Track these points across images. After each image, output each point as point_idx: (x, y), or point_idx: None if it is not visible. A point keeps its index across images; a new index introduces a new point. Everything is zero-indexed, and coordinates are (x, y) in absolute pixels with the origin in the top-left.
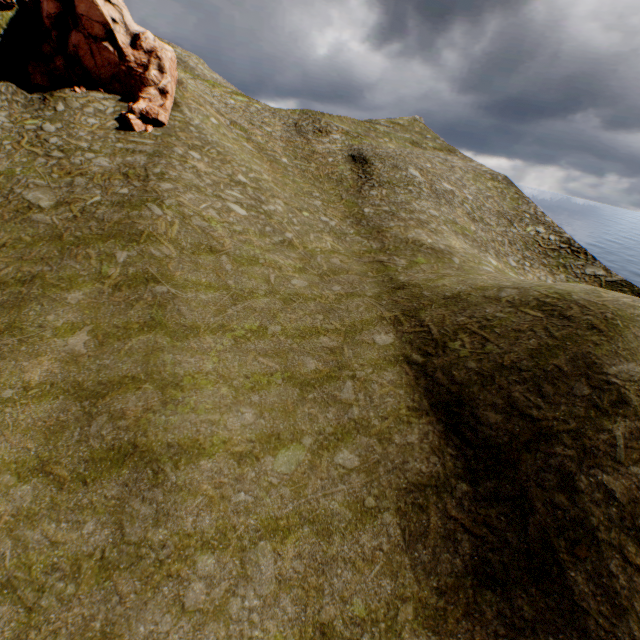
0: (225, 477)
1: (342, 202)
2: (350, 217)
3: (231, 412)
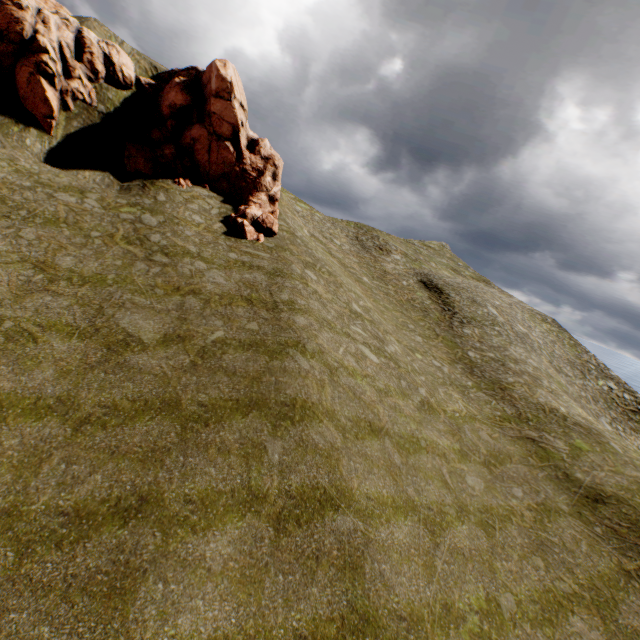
0: None
1: (439, 339)
2: (458, 361)
3: None
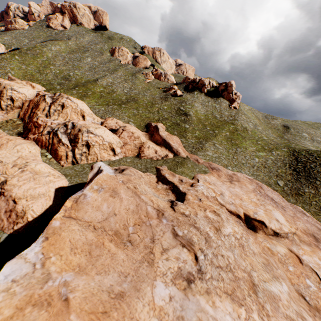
0: (250, 152)
1: (277, 134)
2: (279, 136)
3: (251, 147)
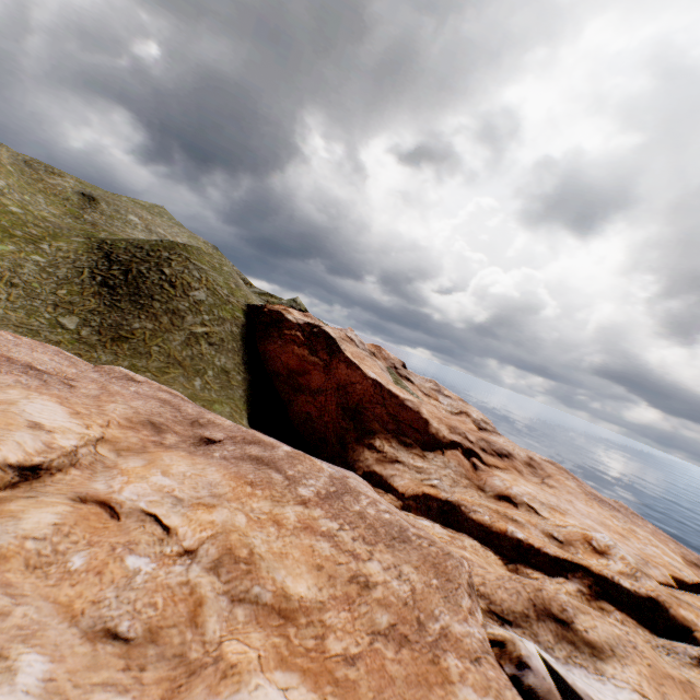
0: None
1: (66, 208)
2: (71, 215)
3: None
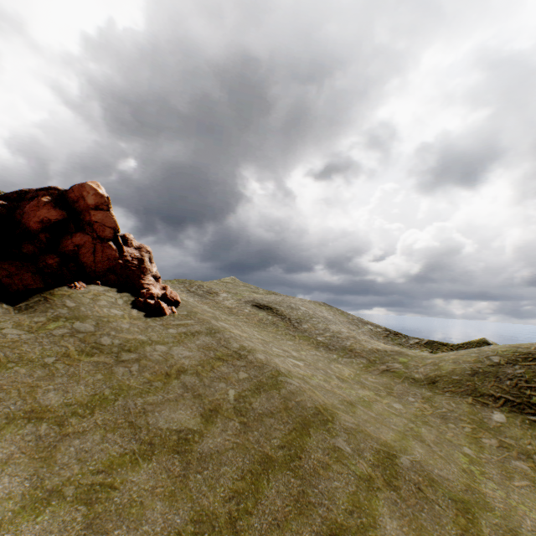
0: None
1: (297, 337)
2: (318, 346)
3: None
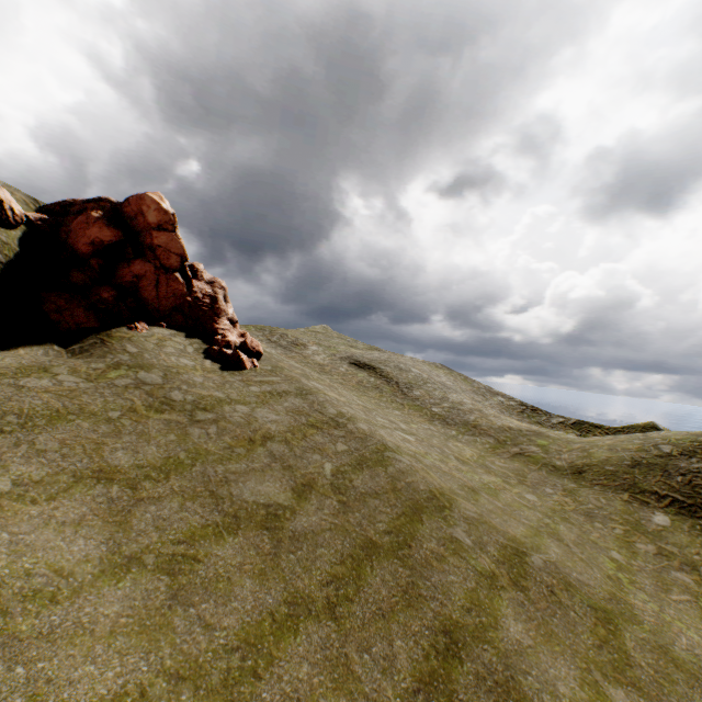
0: None
1: (406, 407)
2: (433, 419)
3: None
